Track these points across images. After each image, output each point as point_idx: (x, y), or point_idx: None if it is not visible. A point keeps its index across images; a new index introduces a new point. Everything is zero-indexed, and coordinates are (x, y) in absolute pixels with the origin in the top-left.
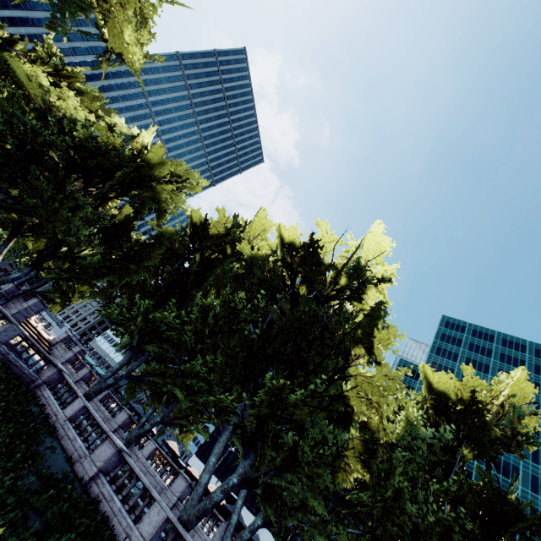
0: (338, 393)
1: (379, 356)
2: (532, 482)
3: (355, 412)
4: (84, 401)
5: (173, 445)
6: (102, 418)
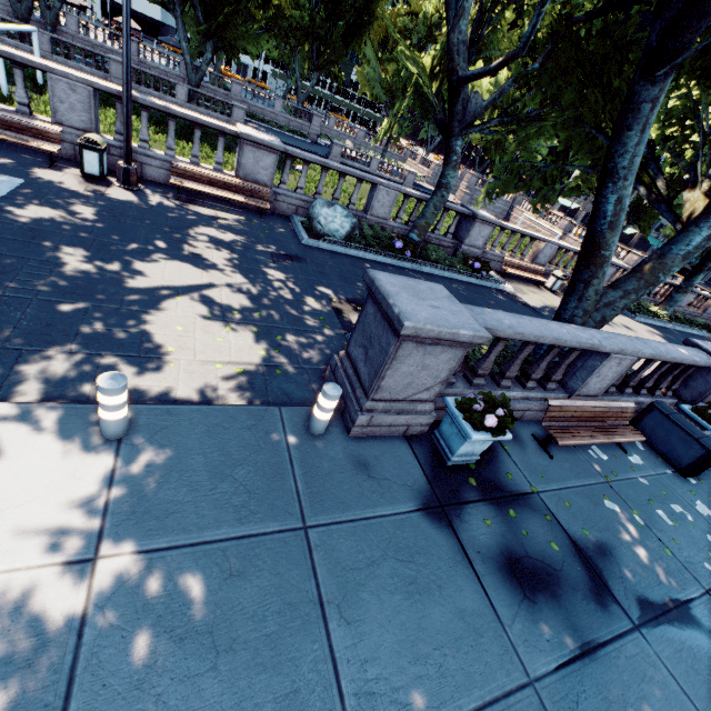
0: None
1: None
2: None
3: None
4: (46, 34)
5: None
6: None
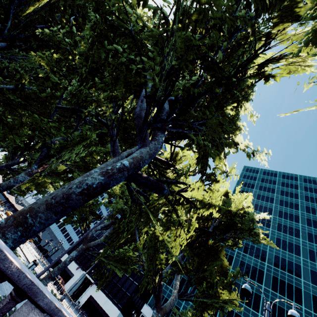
0: None
1: None
2: (310, 254)
3: None
4: None
5: None
6: None
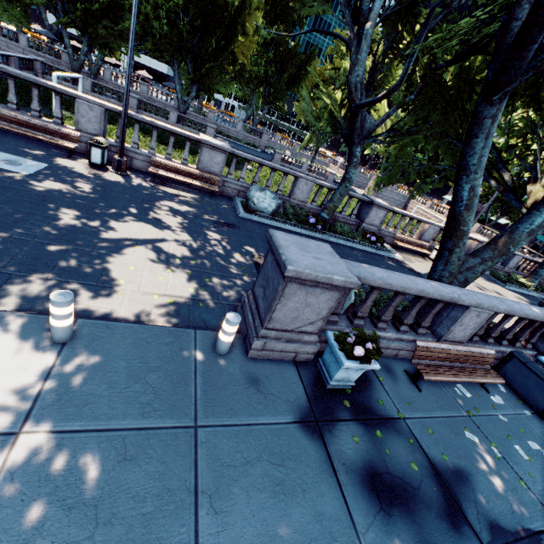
0: (230, 51)
1: (247, 30)
2: None
3: (238, 59)
4: (89, 80)
5: (106, 58)
6: (51, 63)
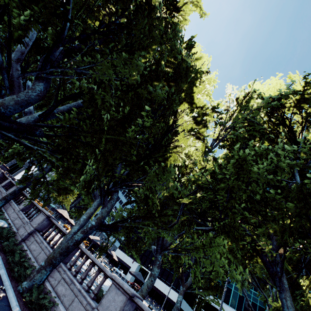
0: None
1: None
2: None
3: None
4: None
5: (62, 211)
6: None
